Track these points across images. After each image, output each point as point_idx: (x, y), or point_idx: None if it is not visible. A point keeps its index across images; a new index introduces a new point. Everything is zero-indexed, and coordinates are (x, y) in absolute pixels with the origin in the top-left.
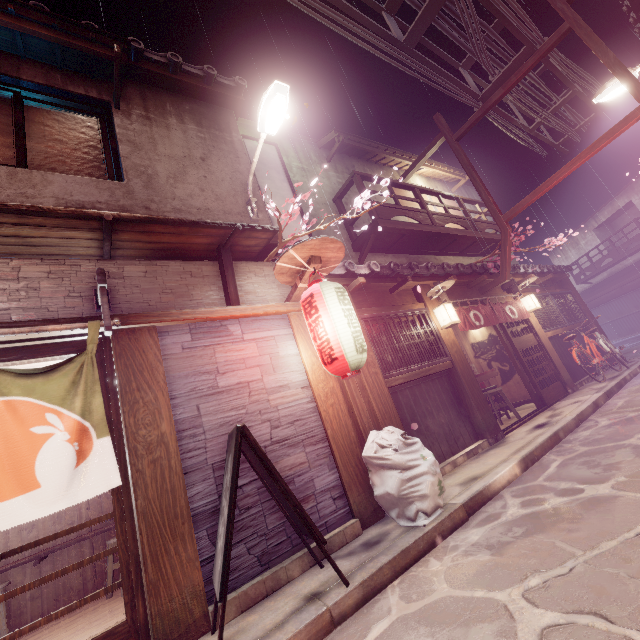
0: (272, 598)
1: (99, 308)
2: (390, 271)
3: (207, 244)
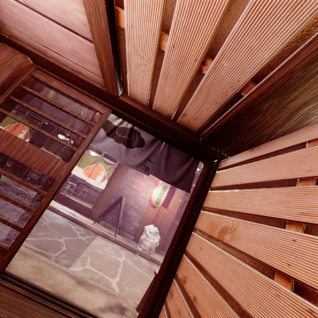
0: (108, 229)
1: None
2: None
3: None
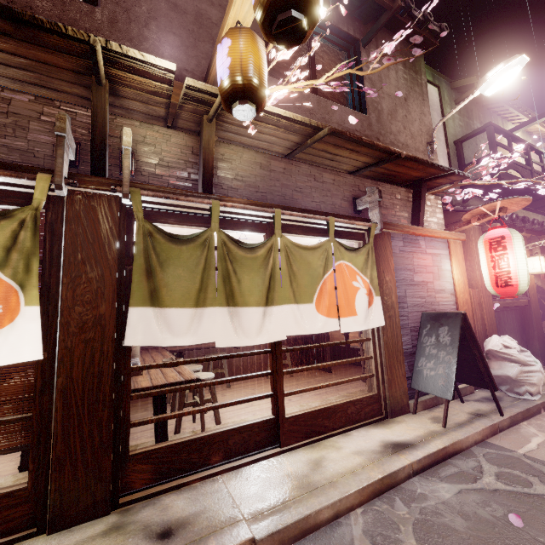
0: (439, 408)
1: (357, 211)
2: (510, 221)
3: (415, 177)
